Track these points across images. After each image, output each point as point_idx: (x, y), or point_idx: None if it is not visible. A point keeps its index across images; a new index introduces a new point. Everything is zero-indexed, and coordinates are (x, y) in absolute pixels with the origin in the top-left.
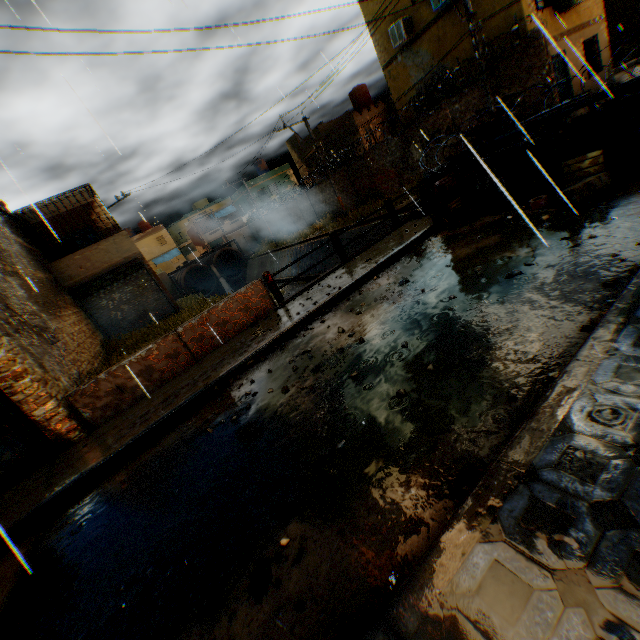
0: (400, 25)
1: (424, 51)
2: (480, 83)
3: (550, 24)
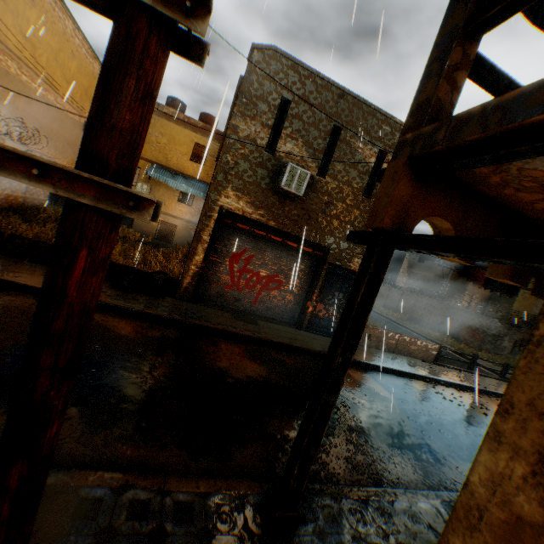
0: None
1: None
2: None
3: None
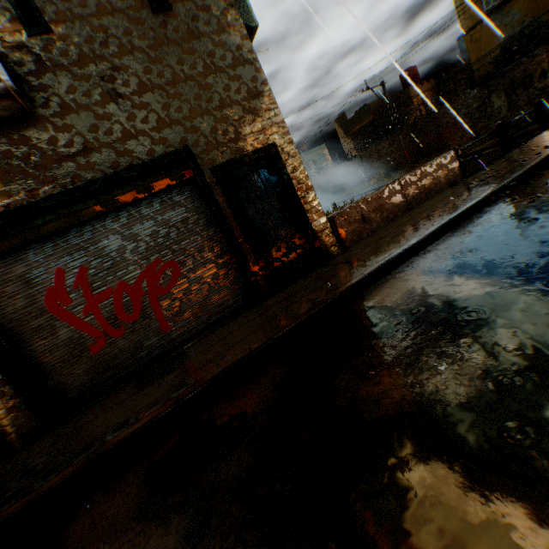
0: None
1: (515, 11)
2: None
3: None
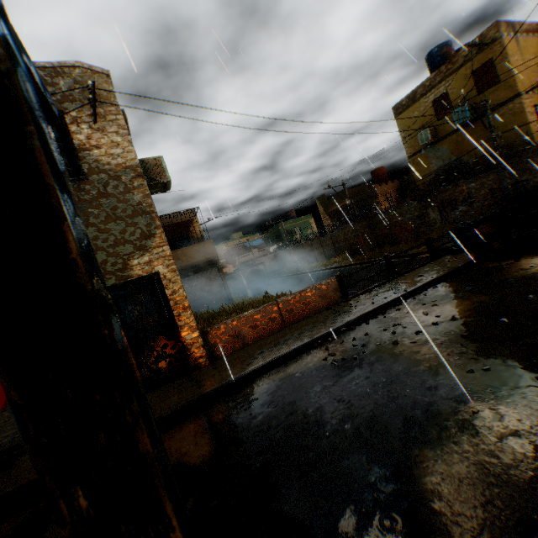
0: (427, 131)
1: (444, 148)
2: (493, 170)
3: None
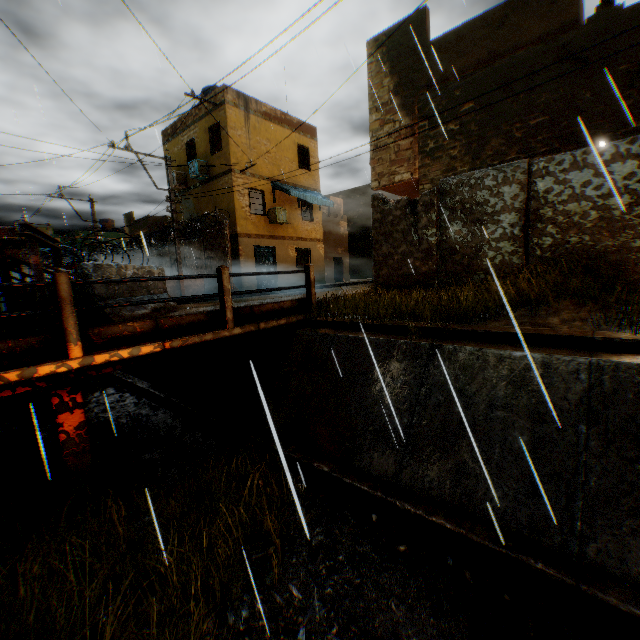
0: (174, 174)
1: (191, 200)
2: (199, 238)
3: (265, 225)
